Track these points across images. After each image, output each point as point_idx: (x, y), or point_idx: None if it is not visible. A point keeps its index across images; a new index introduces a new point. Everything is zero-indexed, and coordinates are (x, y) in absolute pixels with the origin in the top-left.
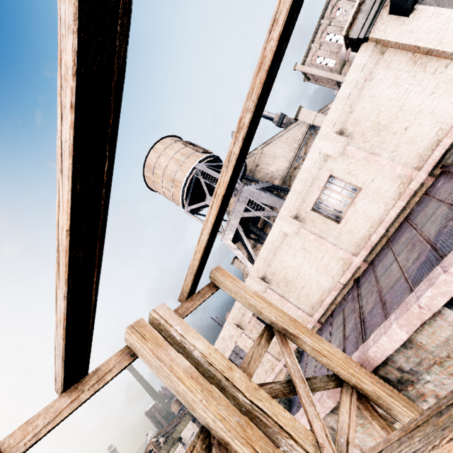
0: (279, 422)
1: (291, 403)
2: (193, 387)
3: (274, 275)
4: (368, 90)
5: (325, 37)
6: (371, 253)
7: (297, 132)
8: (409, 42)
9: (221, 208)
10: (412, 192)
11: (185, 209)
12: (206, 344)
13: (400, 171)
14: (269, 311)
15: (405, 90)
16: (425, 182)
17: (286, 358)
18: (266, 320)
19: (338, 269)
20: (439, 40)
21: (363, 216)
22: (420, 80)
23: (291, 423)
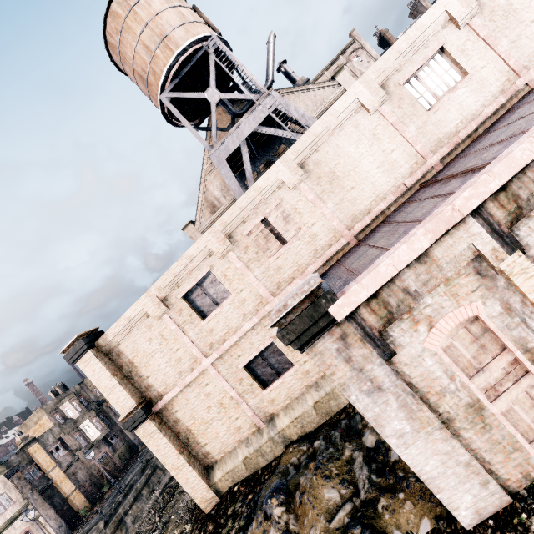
0: None
1: None
2: None
3: (319, 166)
4: None
5: None
6: (450, 154)
7: (329, 93)
8: None
9: None
10: (516, 90)
11: (164, 94)
12: None
13: (512, 65)
14: None
15: None
16: (530, 83)
17: None
18: None
19: (407, 169)
20: None
21: (458, 107)
22: None
23: None
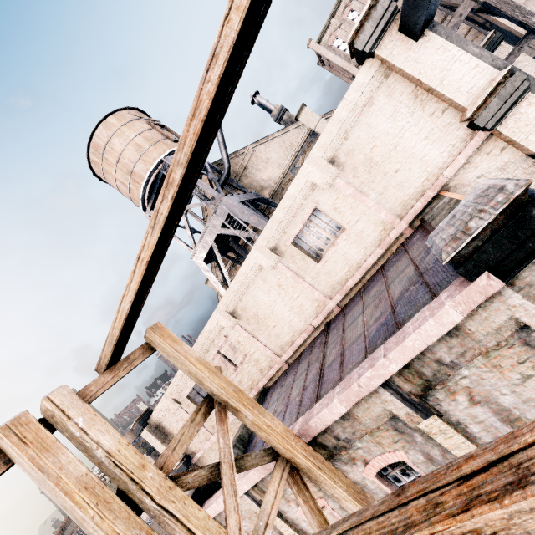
0: (189, 526)
1: (246, 448)
2: (85, 501)
3: (245, 311)
4: (366, 118)
5: (348, 13)
6: (345, 298)
7: (296, 135)
8: (413, 73)
9: (149, 273)
10: (391, 241)
11: (147, 214)
12: (116, 438)
13: (384, 217)
14: (211, 382)
15: (402, 127)
16: (405, 232)
17: (219, 439)
18: (207, 390)
19: (312, 311)
20: (441, 80)
21: (343, 258)
22: (417, 119)
23: (203, 523)
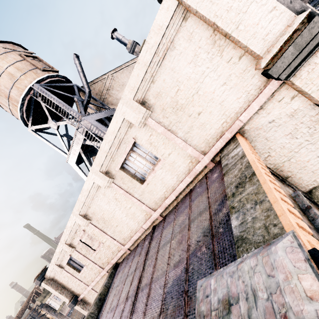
0: None
1: None
2: None
3: (94, 214)
4: (169, 62)
5: None
6: (165, 210)
7: None
8: (209, 15)
9: None
10: (197, 172)
11: (29, 128)
12: None
13: (190, 152)
14: None
15: (202, 72)
16: (208, 165)
17: None
18: None
19: (142, 217)
20: (237, 25)
21: (161, 182)
22: (216, 65)
23: None
